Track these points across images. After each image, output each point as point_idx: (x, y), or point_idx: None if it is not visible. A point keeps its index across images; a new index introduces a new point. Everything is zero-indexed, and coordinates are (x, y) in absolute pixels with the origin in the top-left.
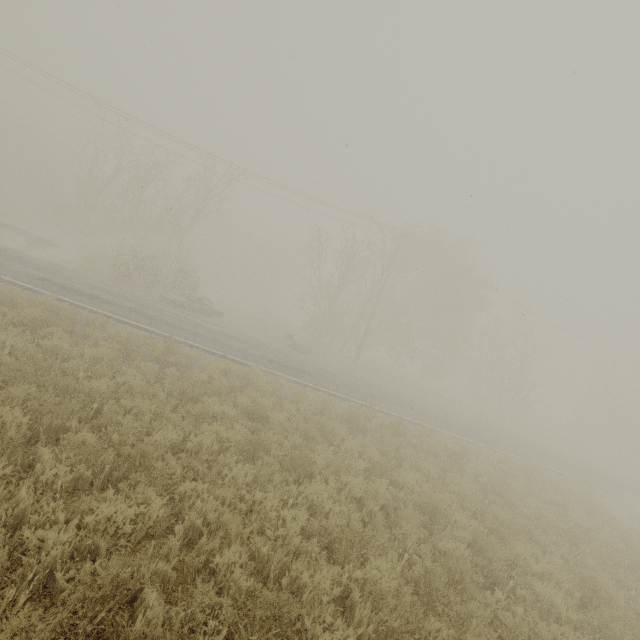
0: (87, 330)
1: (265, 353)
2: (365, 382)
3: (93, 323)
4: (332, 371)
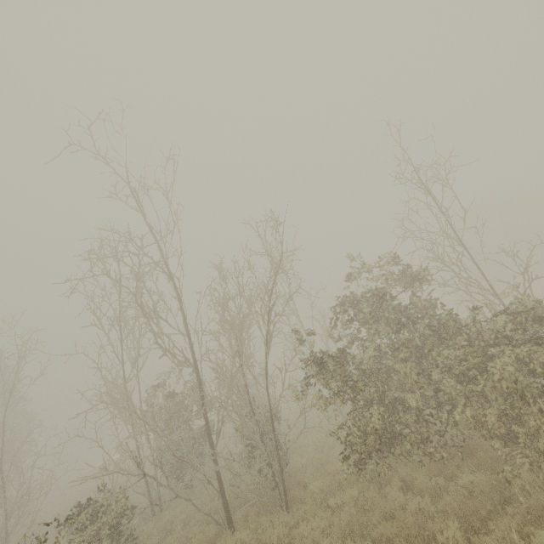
0: None
1: None
2: None
3: None
4: None
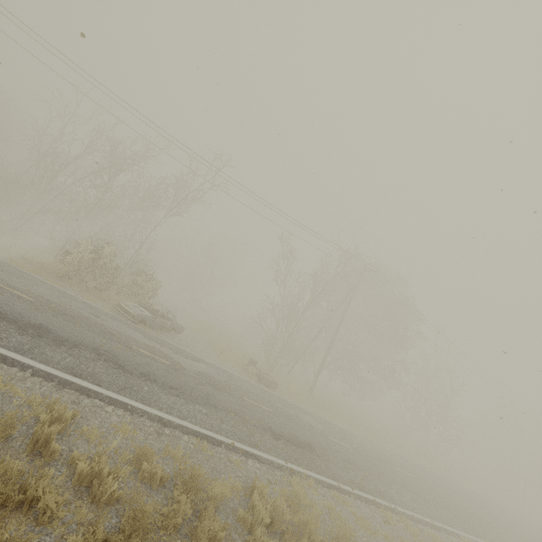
0: (40, 503)
1: (258, 413)
2: (345, 436)
3: (46, 436)
4: (316, 425)
